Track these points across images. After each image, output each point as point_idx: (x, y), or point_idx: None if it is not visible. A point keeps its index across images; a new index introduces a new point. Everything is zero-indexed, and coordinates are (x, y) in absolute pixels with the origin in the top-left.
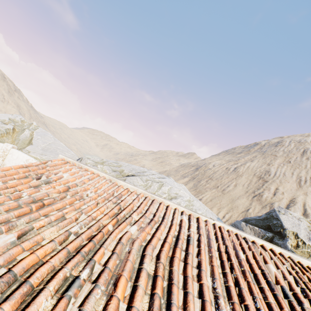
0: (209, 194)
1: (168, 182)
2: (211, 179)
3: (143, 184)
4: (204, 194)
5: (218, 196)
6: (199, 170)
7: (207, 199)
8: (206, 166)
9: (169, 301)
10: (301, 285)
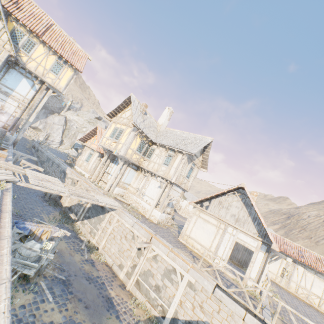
0: (301, 243)
1: None
2: (304, 229)
3: None
4: (295, 242)
5: (311, 246)
6: (291, 219)
7: None
8: (299, 216)
9: None
10: (289, 243)
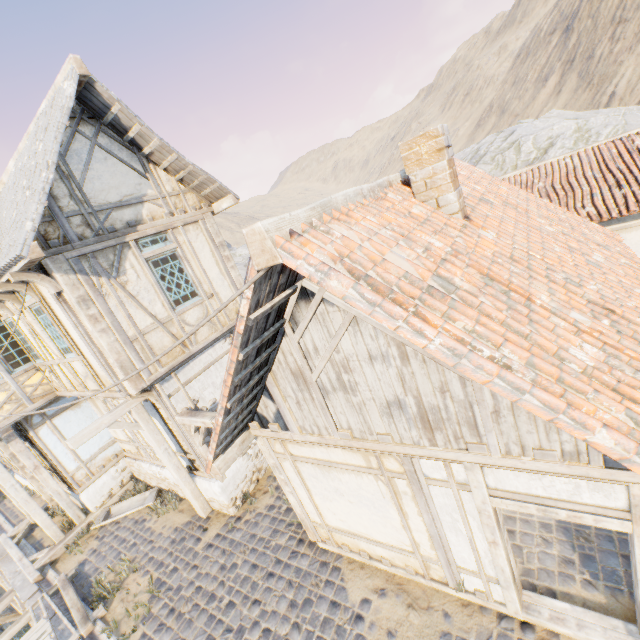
0: (632, 65)
1: (525, 134)
2: (622, 21)
3: (493, 168)
4: (618, 76)
5: None
6: (576, 30)
7: (629, 81)
8: (591, 1)
9: (571, 188)
10: None
